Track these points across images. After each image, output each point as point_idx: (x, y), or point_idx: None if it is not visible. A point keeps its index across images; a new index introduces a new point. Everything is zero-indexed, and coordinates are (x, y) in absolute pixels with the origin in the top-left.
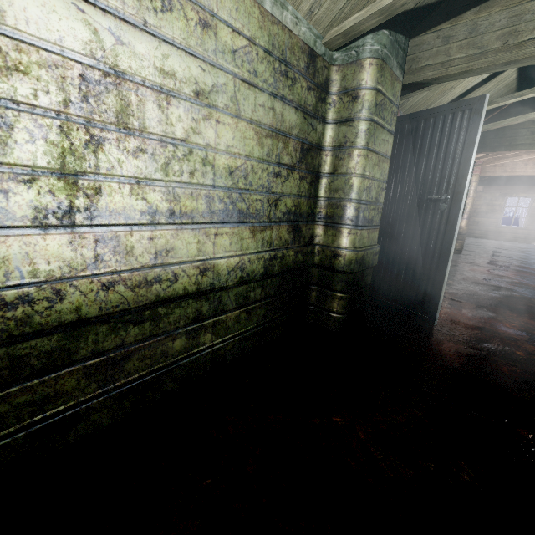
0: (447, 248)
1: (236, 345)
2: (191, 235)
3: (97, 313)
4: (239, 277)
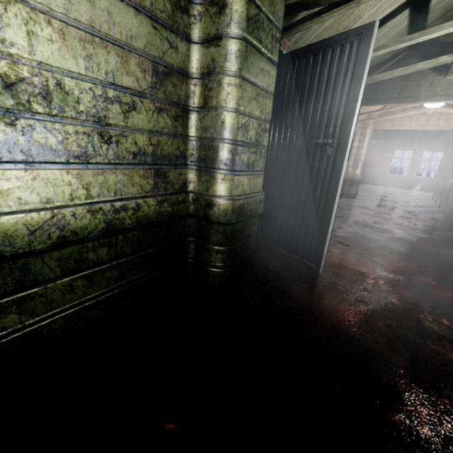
0: (332, 196)
1: (71, 319)
2: None
3: None
4: (57, 236)
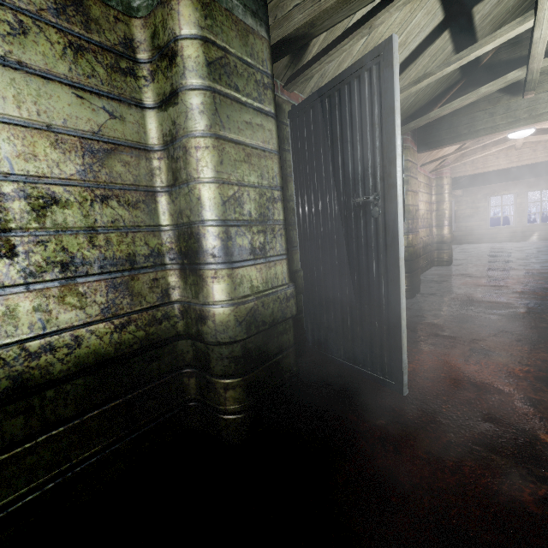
0: (394, 273)
1: None
2: None
3: None
4: None
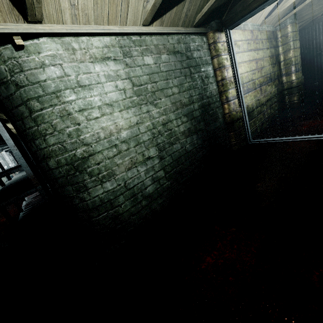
0: None
1: (275, 113)
2: (267, 86)
3: (263, 102)
4: (274, 94)
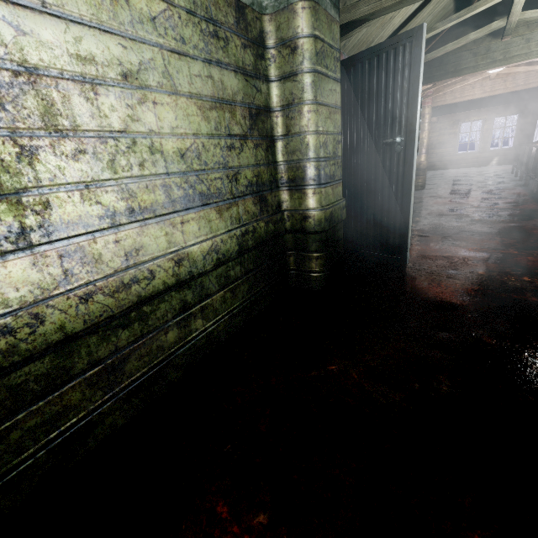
0: (408, 189)
1: (227, 324)
2: (157, 229)
3: (83, 327)
4: (215, 259)
